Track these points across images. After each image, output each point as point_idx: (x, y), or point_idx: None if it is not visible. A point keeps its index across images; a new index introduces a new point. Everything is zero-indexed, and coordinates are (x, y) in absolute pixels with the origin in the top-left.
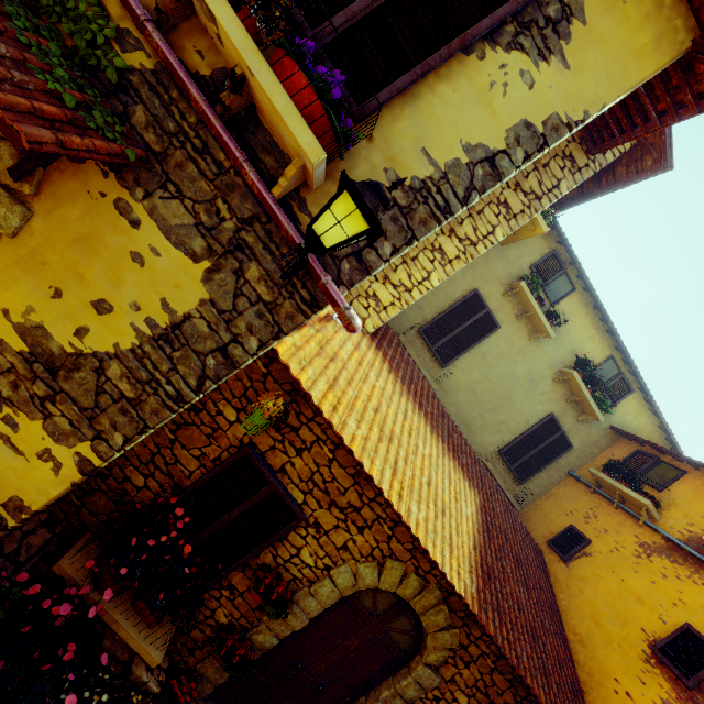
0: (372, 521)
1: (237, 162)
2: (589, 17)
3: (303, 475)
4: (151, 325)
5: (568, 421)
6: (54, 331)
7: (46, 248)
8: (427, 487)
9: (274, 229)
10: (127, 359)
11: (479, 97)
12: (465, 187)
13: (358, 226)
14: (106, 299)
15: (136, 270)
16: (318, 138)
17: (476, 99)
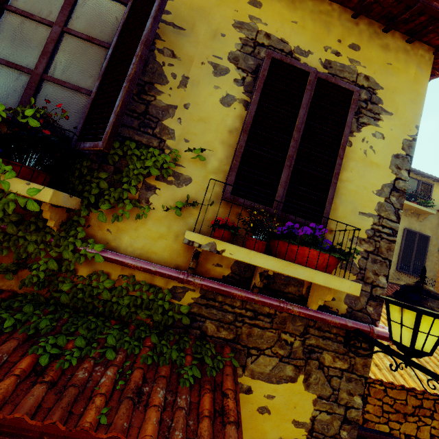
0: (433, 406)
1: (283, 310)
2: (381, 84)
3: (377, 413)
4: None
5: (415, 225)
6: None
7: None
8: (435, 353)
9: (320, 324)
10: None
11: (364, 164)
12: (393, 213)
13: None
14: None
15: (267, 417)
16: (344, 276)
17: (364, 166)
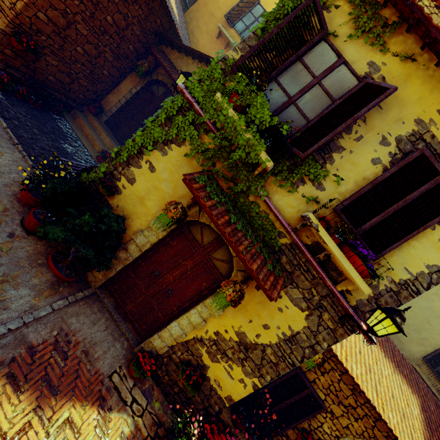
0: (362, 416)
1: (323, 278)
2: None
3: (324, 385)
4: (283, 334)
5: None
6: (248, 334)
7: (248, 305)
8: (392, 399)
9: (335, 299)
10: (273, 347)
11: (432, 245)
12: (427, 283)
13: (393, 329)
14: (267, 324)
15: (279, 314)
16: (366, 282)
17: (431, 246)
